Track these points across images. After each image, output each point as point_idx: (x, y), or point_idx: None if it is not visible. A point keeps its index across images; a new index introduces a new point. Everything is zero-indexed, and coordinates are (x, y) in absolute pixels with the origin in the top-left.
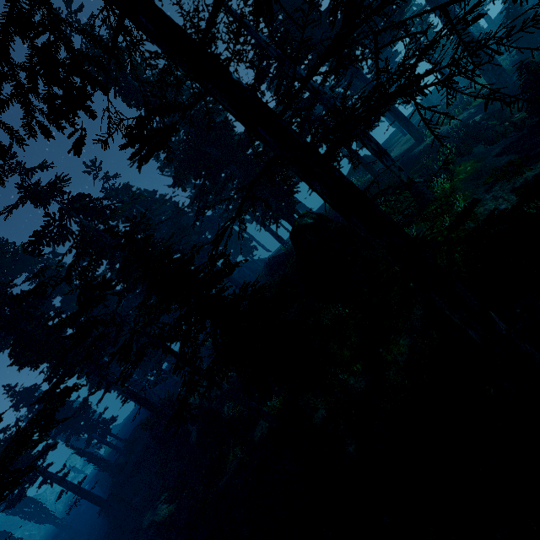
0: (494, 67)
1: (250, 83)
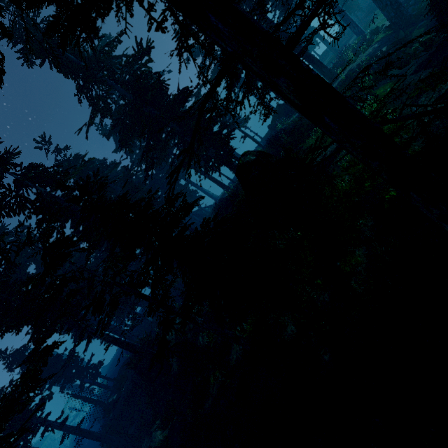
0: (392, 2)
1: None
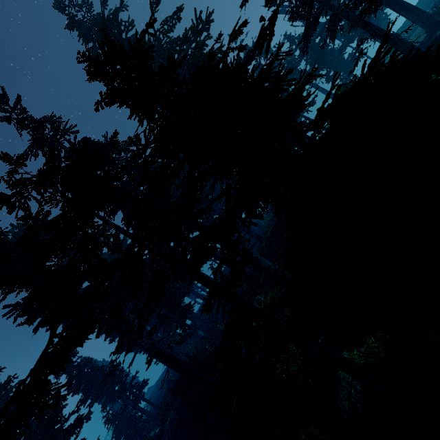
0: None
1: None
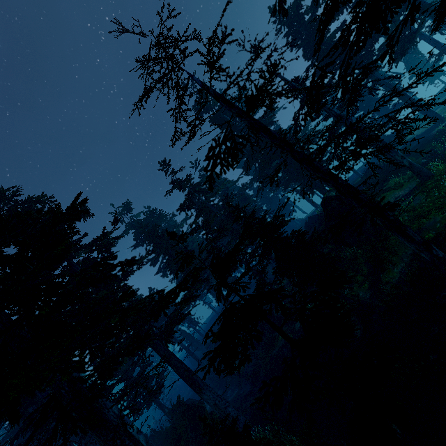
0: None
1: (300, 140)
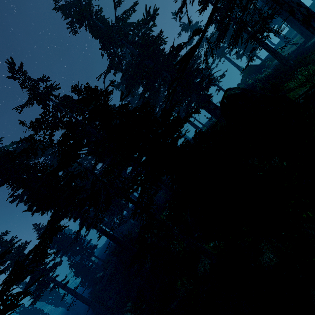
0: None
1: None
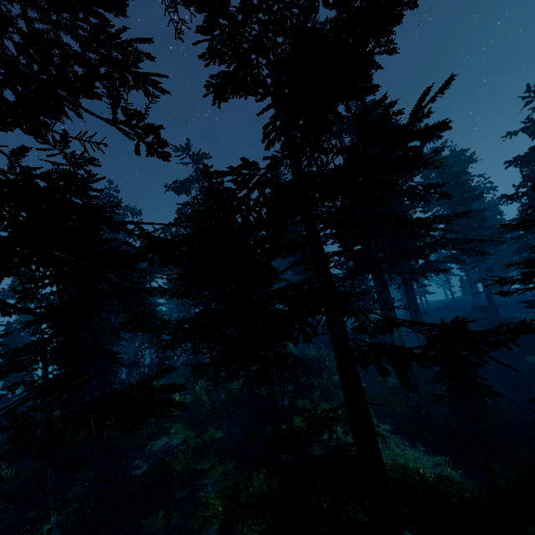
0: None
1: None
